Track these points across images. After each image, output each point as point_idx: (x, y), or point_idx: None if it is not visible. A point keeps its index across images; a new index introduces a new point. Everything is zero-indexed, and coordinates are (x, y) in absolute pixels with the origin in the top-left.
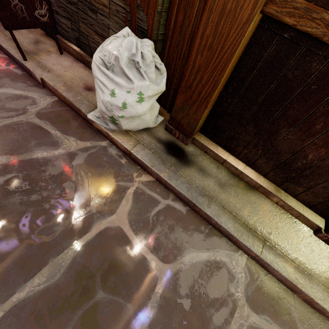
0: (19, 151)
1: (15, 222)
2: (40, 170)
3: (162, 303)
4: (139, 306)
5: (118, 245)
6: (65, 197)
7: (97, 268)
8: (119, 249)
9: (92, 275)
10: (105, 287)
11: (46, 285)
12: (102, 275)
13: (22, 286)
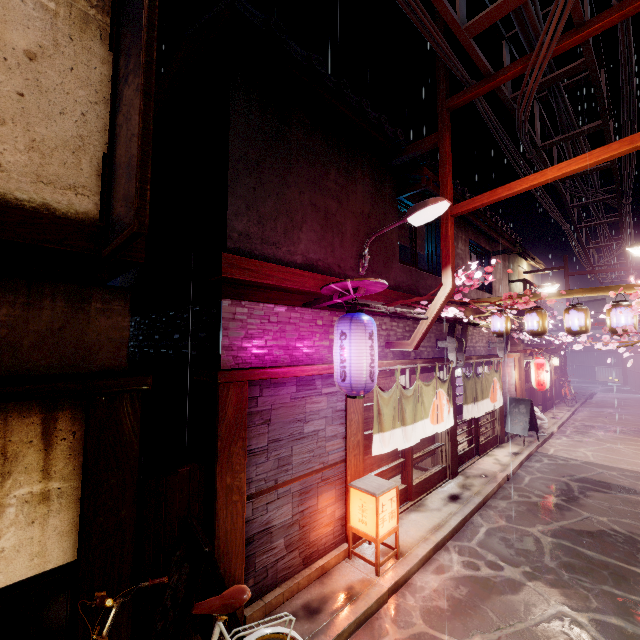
0: (635, 534)
1: (601, 541)
2: (635, 543)
3: (628, 598)
4: (615, 587)
5: (636, 578)
6: (634, 554)
7: (614, 570)
8: (634, 578)
9: (609, 568)
10: (609, 573)
11: (589, 554)
12: (613, 572)
13: (582, 548)
